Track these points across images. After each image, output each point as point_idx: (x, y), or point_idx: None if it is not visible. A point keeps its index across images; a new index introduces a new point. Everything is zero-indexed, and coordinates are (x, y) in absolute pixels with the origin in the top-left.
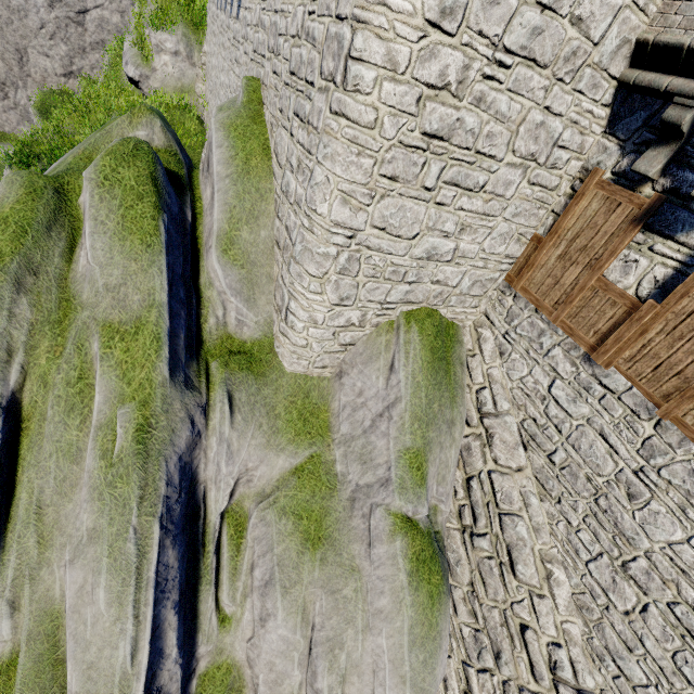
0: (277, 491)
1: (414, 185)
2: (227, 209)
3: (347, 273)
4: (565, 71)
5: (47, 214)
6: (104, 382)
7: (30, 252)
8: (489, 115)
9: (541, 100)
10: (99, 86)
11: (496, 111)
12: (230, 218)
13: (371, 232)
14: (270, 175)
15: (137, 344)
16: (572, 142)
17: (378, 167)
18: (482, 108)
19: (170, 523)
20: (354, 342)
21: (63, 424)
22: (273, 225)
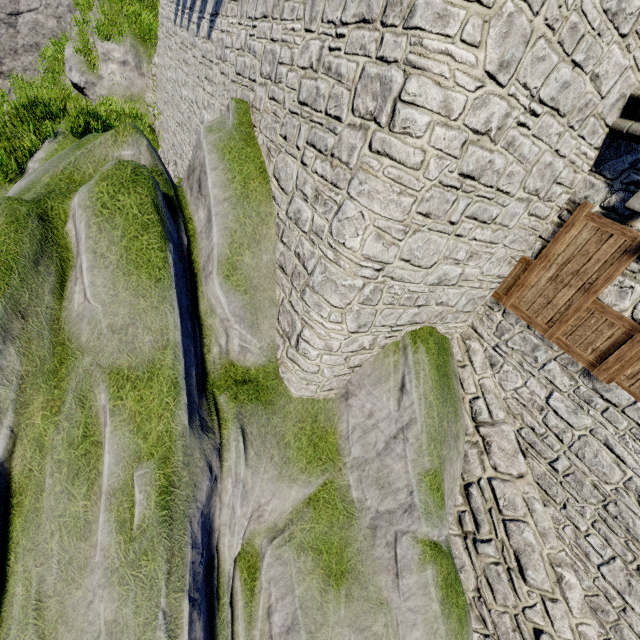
0: (291, 525)
1: (442, 220)
2: (227, 234)
3: (369, 303)
4: (576, 119)
5: (33, 245)
6: (116, 439)
7: (17, 292)
8: (514, 157)
9: (554, 144)
10: (35, 88)
11: (519, 153)
12: (231, 243)
13: (397, 264)
14: (269, 198)
15: (151, 391)
16: (566, 179)
17: (417, 205)
18: (509, 151)
19: (196, 591)
20: (361, 363)
21: (66, 494)
22: (275, 248)
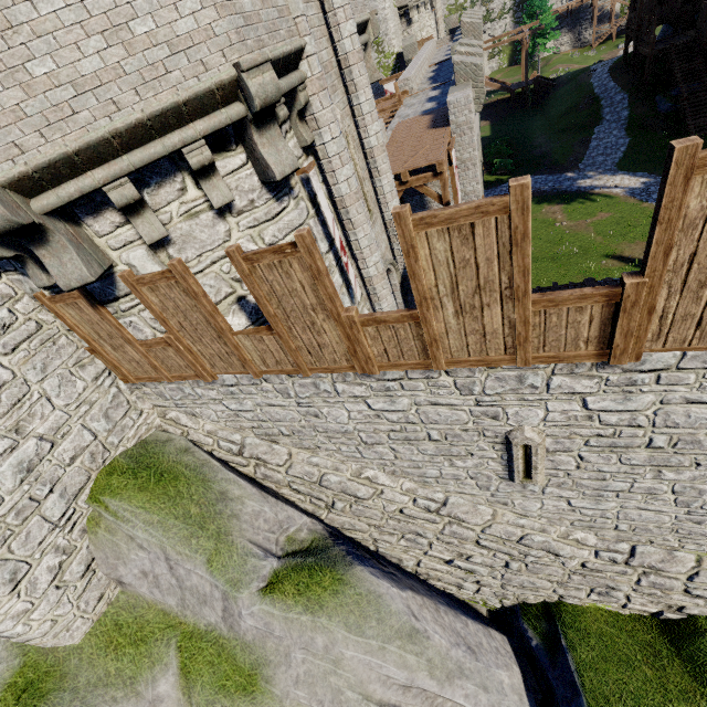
0: (192, 700)
1: None
2: None
3: None
4: None
5: None
6: None
7: None
8: None
9: None
10: None
11: None
12: None
13: None
14: None
15: None
16: None
17: None
18: None
19: None
20: (89, 560)
21: None
22: None
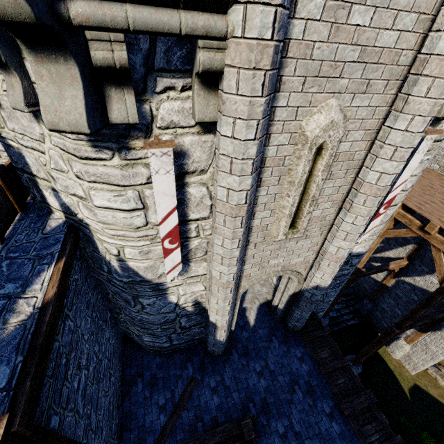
0: None
1: None
2: None
3: None
4: None
5: None
6: None
7: None
8: None
9: None
10: None
11: None
12: None
13: None
14: None
15: None
16: None
17: None
18: None
19: None
20: None
21: None
22: None
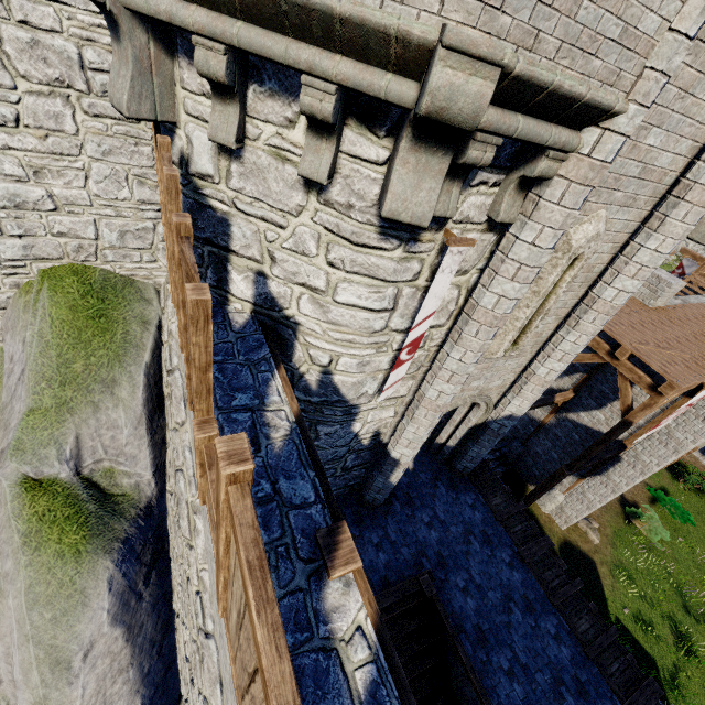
0: None
1: None
2: None
3: None
4: None
5: None
6: None
7: None
8: None
9: (5, 13)
10: None
11: None
12: None
13: None
14: None
15: None
16: (109, 64)
17: None
18: None
19: None
20: (1, 306)
21: None
22: None
